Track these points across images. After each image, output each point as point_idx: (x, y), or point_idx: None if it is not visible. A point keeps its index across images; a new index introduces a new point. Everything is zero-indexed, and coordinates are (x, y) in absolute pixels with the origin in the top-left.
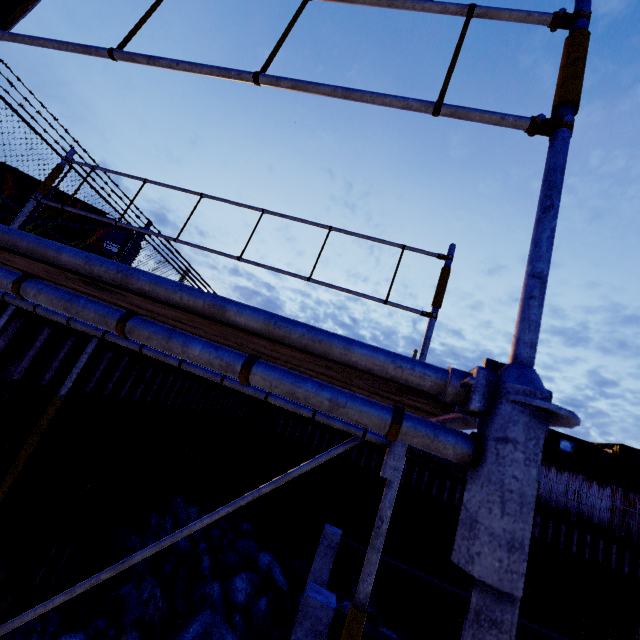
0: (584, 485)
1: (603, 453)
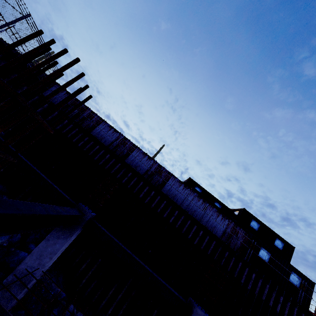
0: (214, 214)
1: (233, 213)
